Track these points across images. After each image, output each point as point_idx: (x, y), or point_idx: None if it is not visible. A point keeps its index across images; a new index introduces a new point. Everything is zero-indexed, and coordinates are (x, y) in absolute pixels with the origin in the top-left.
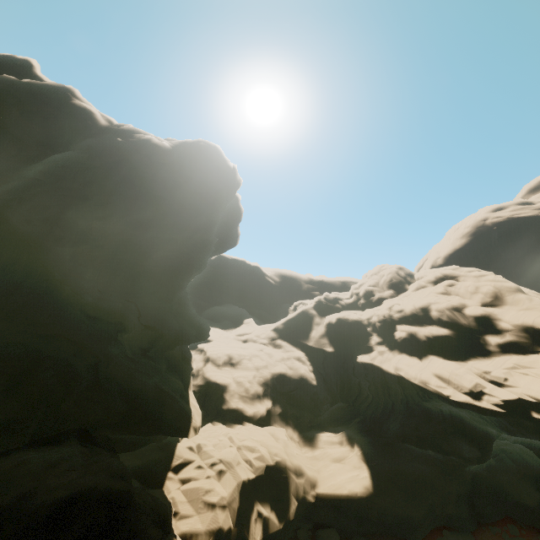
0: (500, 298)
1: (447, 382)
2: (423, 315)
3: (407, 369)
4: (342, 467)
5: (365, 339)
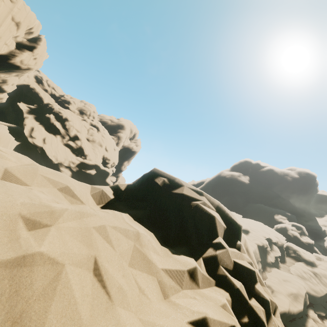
0: None
1: None
2: None
3: None
4: None
5: None
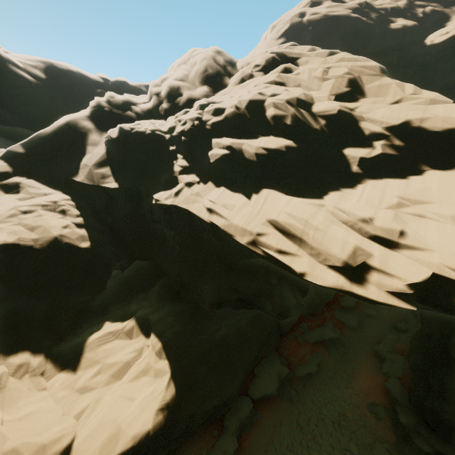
0: (361, 87)
1: (298, 243)
2: (254, 119)
3: (228, 217)
4: (128, 387)
5: (167, 165)
